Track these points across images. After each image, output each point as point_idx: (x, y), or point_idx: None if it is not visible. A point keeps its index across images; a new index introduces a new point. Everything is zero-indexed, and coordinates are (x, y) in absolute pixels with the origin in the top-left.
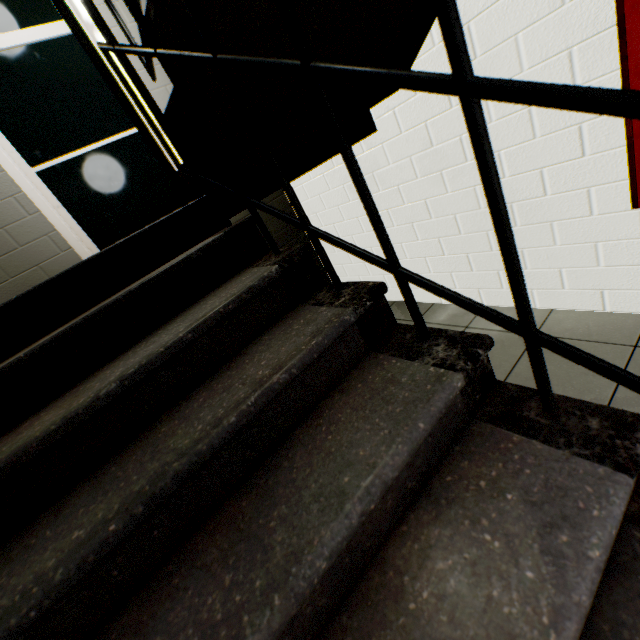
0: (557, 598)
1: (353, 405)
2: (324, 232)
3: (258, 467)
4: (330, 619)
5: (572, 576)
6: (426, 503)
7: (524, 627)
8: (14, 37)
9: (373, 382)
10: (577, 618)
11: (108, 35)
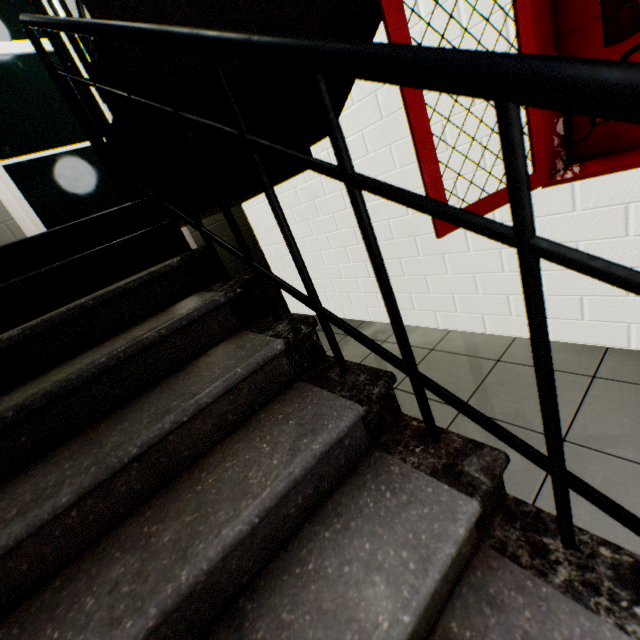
0: (282, 471)
1: (208, 362)
2: (211, 233)
3: (125, 404)
4: (144, 502)
5: (297, 459)
6: (241, 431)
7: (256, 488)
8: (1, 47)
9: (230, 348)
10: (287, 480)
11: (65, 66)
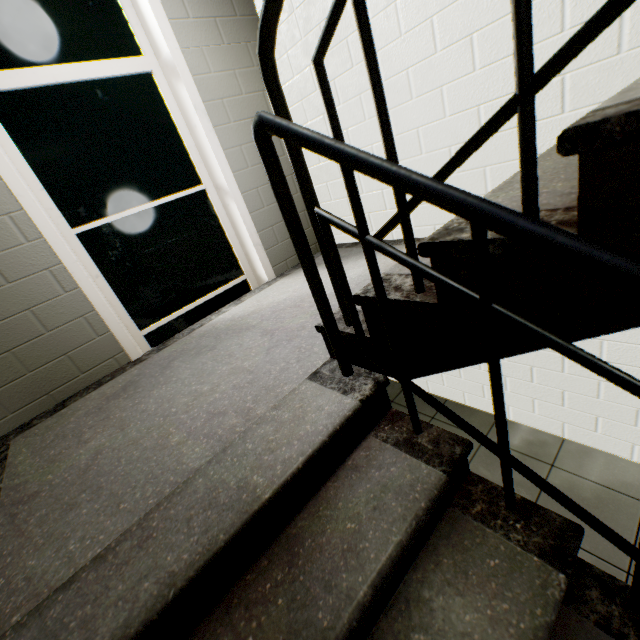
0: None
1: None
2: None
3: None
4: None
5: None
6: None
7: None
8: (75, 69)
9: None
10: None
11: (361, 224)
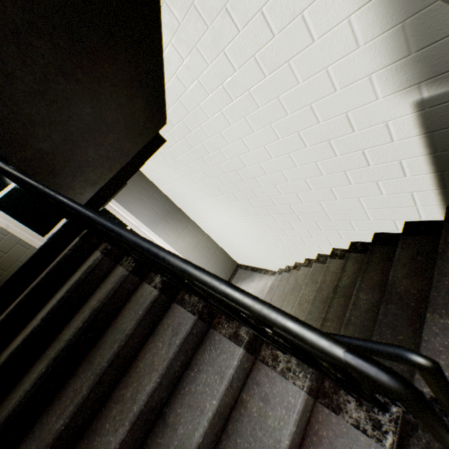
0: None
1: None
2: None
3: None
4: None
5: None
6: None
7: None
8: None
9: None
10: None
11: None
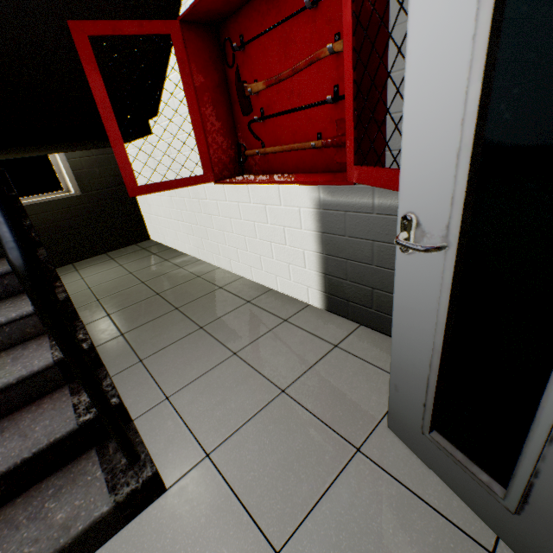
0: None
1: None
2: None
3: None
4: None
5: None
6: None
7: None
8: None
9: None
10: None
11: None
